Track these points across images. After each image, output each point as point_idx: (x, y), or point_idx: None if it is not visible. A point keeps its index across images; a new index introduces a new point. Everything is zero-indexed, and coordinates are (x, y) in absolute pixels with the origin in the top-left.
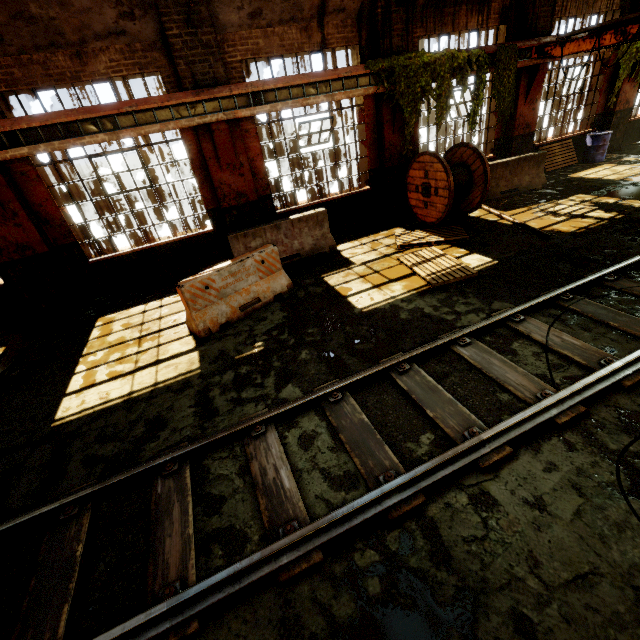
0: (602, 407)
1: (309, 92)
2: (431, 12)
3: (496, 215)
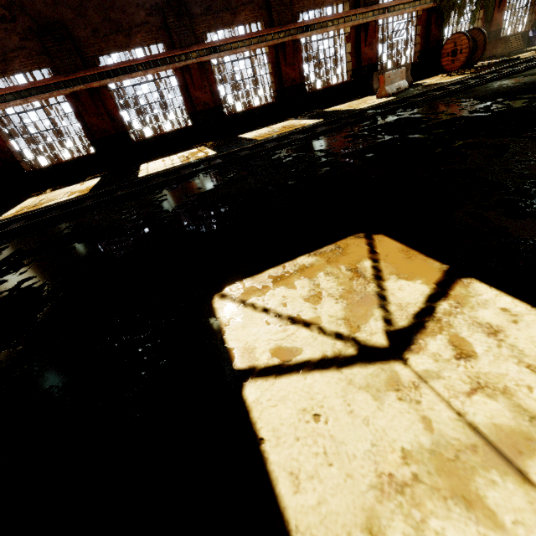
0: None
1: (406, 7)
2: None
3: (488, 63)
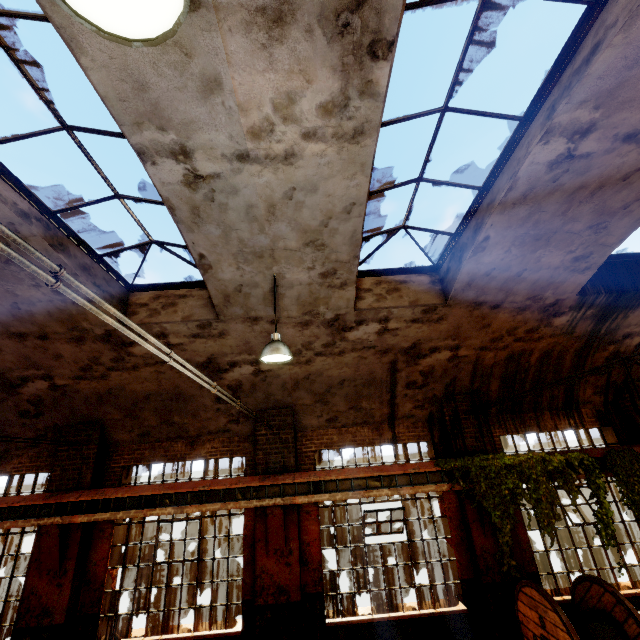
0: None
1: (372, 484)
2: (508, 416)
3: None
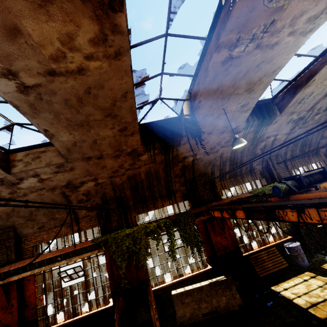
0: None
1: (57, 259)
2: (140, 205)
3: None
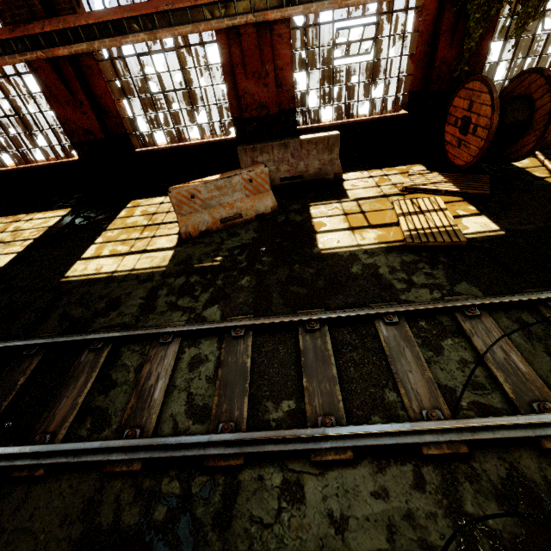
0: (494, 457)
1: None
2: None
3: (548, 170)
